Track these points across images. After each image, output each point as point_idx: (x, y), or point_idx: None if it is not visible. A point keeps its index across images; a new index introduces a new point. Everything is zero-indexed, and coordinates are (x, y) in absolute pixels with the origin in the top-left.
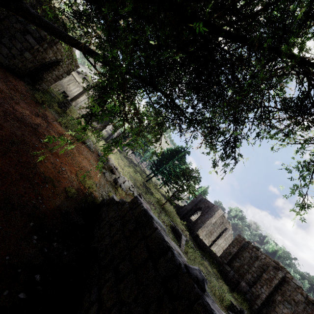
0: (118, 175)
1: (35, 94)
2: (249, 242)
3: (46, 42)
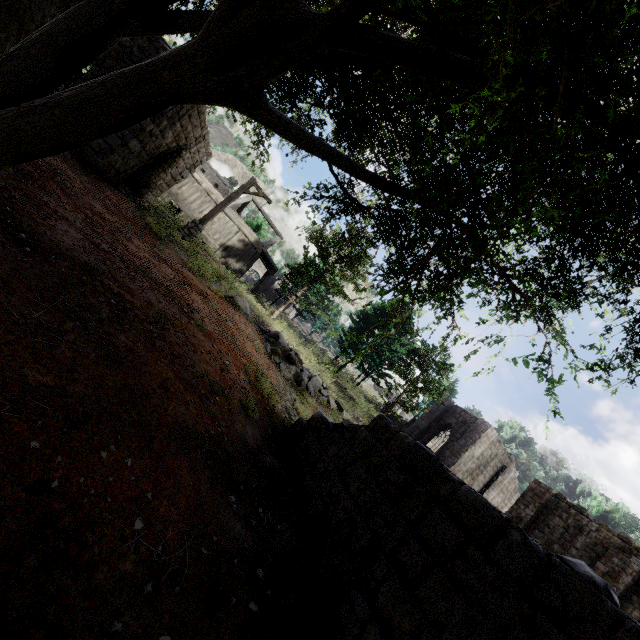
0: (300, 366)
1: (147, 218)
2: (560, 495)
3: (166, 118)
